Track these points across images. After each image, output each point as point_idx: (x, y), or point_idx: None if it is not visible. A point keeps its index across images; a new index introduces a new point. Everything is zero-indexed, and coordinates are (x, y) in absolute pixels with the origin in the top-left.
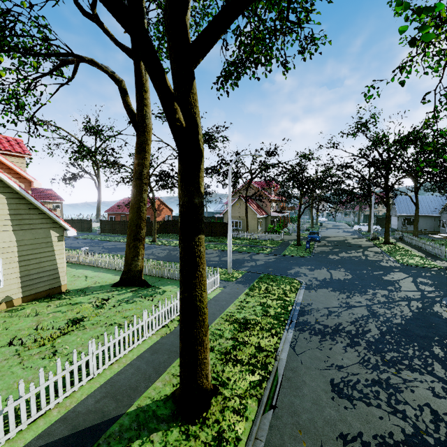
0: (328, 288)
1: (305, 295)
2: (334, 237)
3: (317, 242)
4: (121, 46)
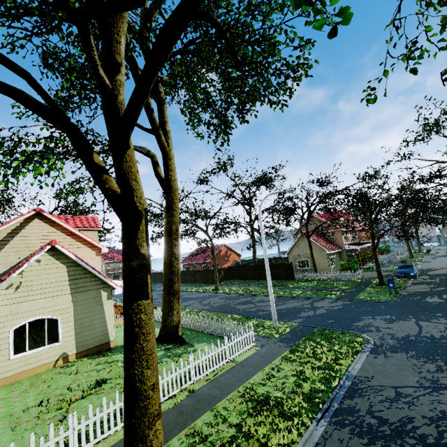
0: (408, 351)
1: (366, 363)
2: (442, 269)
3: (413, 278)
4: (148, 130)
